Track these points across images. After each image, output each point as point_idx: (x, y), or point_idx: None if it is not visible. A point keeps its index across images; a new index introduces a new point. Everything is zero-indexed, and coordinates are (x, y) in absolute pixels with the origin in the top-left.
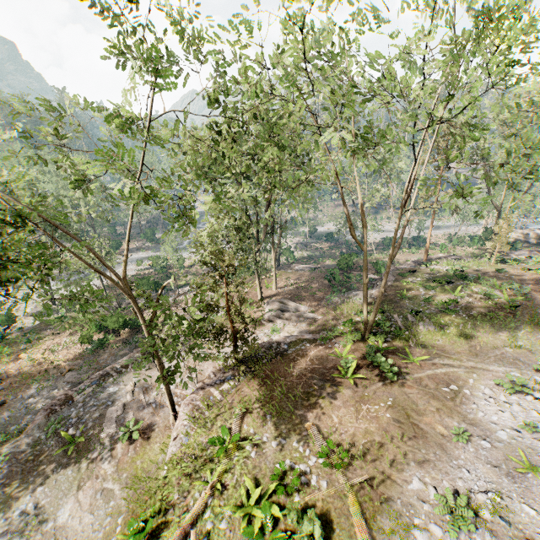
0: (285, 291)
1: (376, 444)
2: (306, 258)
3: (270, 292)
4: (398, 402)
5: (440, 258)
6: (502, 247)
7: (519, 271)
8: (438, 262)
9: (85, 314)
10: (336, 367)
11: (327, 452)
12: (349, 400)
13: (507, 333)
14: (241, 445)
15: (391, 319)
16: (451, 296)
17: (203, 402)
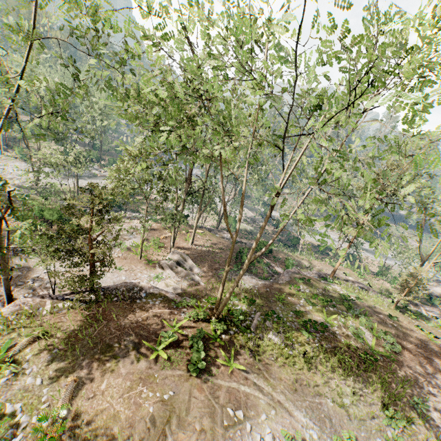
0: (197, 249)
1: (101, 435)
2: (247, 232)
3: (185, 244)
4: (174, 400)
5: (347, 280)
6: (407, 297)
7: (412, 326)
8: (340, 283)
9: (45, 200)
10: (159, 335)
11: (54, 417)
12: (135, 373)
13: (343, 384)
14: (7, 365)
15: (252, 315)
16: (323, 320)
17: (27, 310)
